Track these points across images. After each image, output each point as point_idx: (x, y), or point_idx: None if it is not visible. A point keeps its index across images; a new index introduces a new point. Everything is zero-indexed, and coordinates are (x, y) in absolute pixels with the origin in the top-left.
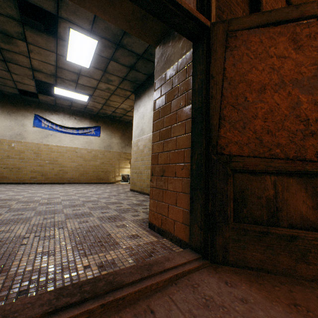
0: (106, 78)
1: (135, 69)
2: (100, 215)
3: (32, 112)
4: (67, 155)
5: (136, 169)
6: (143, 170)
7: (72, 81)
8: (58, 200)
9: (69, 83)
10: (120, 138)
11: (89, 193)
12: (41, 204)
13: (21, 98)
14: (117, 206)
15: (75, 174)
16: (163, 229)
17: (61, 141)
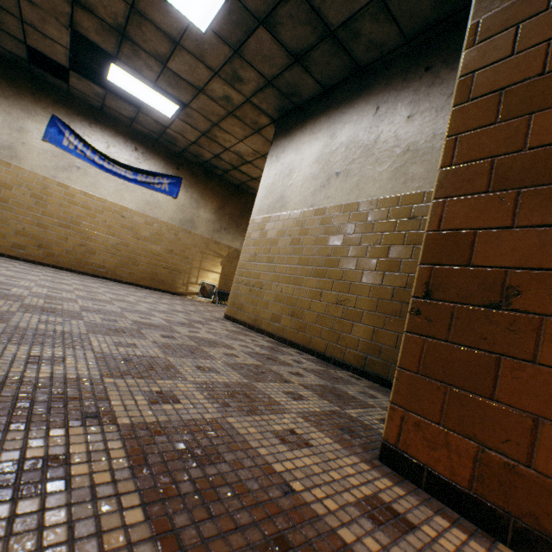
0: (232, 69)
1: (305, 64)
2: (200, 378)
3: (46, 109)
4: (102, 217)
5: (251, 276)
6: (269, 281)
7: (155, 58)
8: (72, 308)
9: (147, 62)
10: (215, 212)
11: (143, 305)
12: (26, 309)
13: (30, 71)
14: (225, 353)
15: (110, 259)
16: (483, 499)
17: (96, 187)
